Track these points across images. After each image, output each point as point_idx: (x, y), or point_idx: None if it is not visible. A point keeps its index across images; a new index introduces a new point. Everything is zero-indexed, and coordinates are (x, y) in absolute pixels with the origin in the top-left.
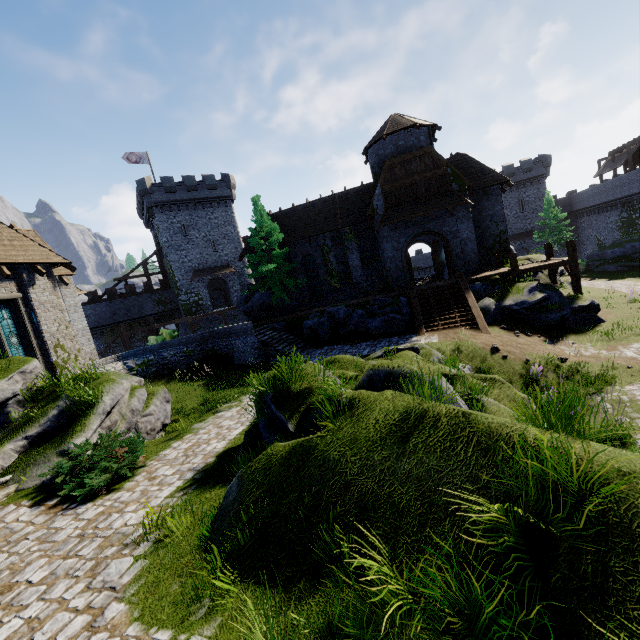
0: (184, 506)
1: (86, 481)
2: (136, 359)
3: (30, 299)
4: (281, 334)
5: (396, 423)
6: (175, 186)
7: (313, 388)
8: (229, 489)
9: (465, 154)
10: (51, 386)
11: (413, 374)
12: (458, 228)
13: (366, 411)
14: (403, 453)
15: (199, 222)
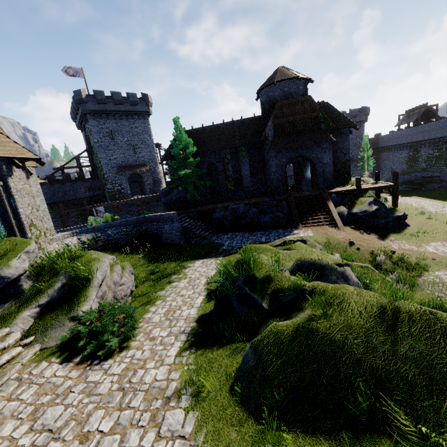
0: (197, 364)
1: (106, 343)
2: (87, 235)
3: (9, 187)
4: (196, 222)
5: (378, 315)
6: (105, 99)
7: (272, 276)
8: (245, 356)
9: (328, 103)
10: (50, 263)
11: (329, 265)
12: (322, 155)
13: (343, 302)
14: (395, 339)
15: (123, 129)
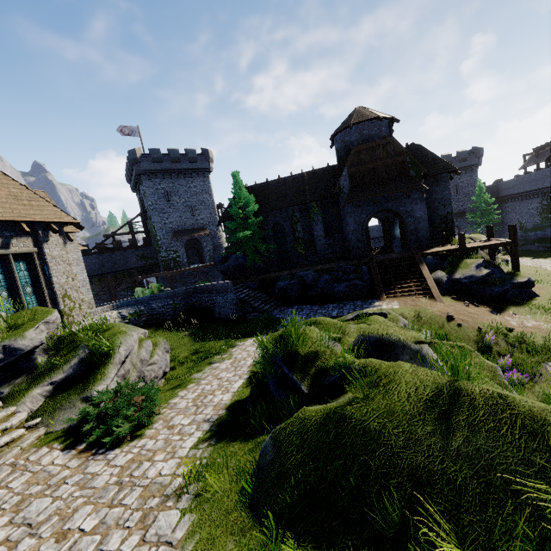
0: (212, 459)
1: (114, 429)
2: (129, 309)
3: (44, 253)
4: (256, 292)
5: (430, 398)
6: (161, 157)
7: (318, 352)
8: (264, 448)
9: (419, 145)
10: (71, 336)
11: (401, 342)
12: (413, 208)
13: (391, 383)
14: (447, 430)
15: (180, 189)
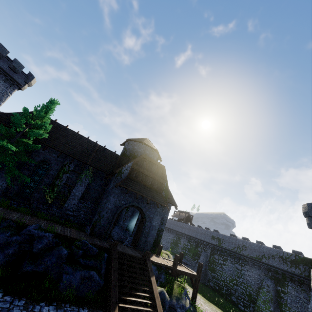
0: None
1: None
2: None
3: None
4: None
5: None
6: None
7: None
8: None
9: None
10: None
11: None
12: (154, 217)
13: None
14: None
15: None
